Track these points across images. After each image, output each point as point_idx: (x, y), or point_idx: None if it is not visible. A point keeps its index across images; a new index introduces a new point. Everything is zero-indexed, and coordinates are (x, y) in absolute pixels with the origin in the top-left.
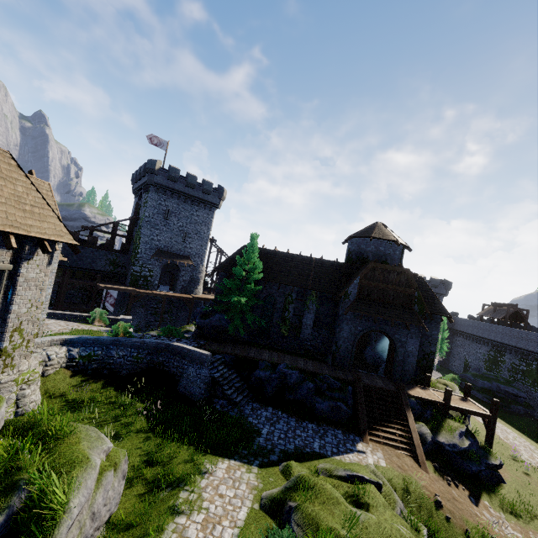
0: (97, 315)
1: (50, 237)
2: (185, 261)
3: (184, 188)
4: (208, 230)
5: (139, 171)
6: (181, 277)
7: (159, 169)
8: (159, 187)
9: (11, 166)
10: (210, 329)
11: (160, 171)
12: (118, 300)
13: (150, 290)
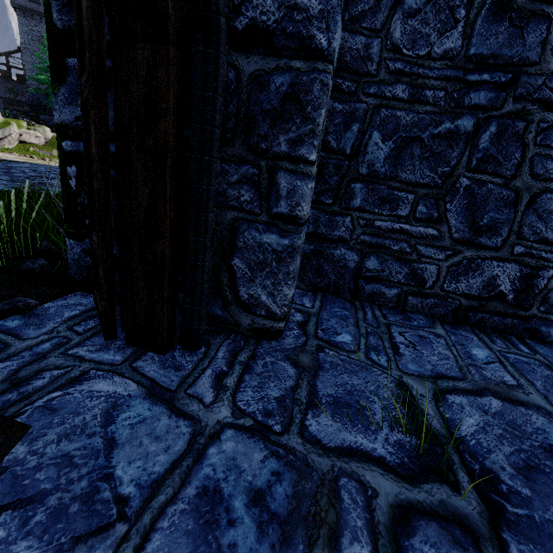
0: None
1: None
2: None
3: None
4: None
5: None
6: None
7: None
8: (24, 10)
9: None
10: (36, 107)
11: None
12: None
13: None
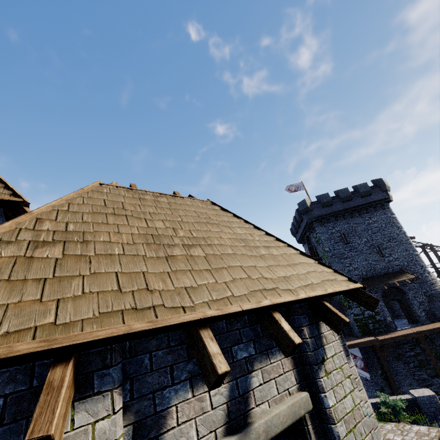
0: (383, 402)
1: (324, 289)
2: (402, 277)
3: (342, 205)
4: (398, 230)
5: (294, 221)
6: (413, 300)
7: (310, 205)
8: (320, 219)
9: (216, 211)
10: None
11: (312, 206)
12: (363, 359)
13: (389, 332)
